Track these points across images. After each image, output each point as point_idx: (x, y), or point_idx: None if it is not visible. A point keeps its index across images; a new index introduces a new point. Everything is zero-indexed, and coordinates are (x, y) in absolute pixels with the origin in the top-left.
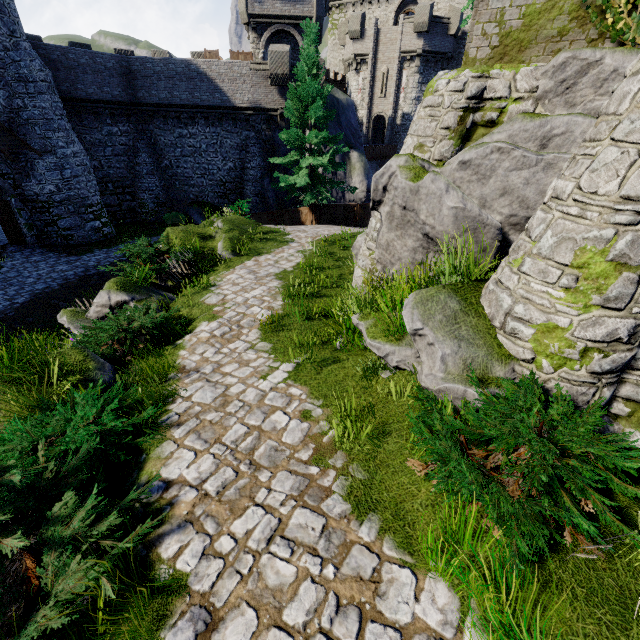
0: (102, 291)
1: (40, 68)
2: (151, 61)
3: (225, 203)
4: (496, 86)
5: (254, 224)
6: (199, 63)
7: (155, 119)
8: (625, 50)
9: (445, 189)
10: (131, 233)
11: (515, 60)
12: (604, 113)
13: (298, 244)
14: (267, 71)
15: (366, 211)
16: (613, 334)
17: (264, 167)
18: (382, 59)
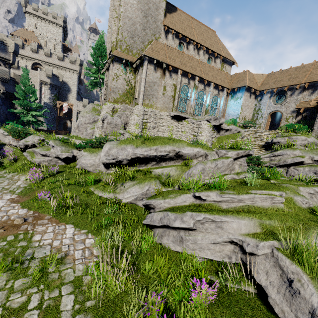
0: (37, 136)
1: None
2: None
3: None
4: (116, 106)
5: None
6: None
7: None
8: (129, 106)
9: (118, 118)
10: None
11: (117, 103)
12: (133, 112)
13: (59, 136)
14: None
15: (57, 133)
16: (140, 131)
17: None
18: (30, 80)
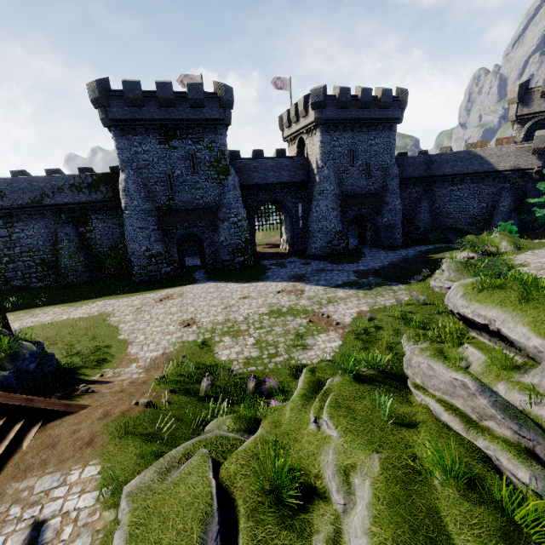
0: (465, 252)
1: (396, 168)
2: (445, 155)
3: (472, 229)
4: None
5: (517, 237)
6: (477, 151)
7: (437, 183)
8: None
9: None
10: (411, 243)
11: None
12: None
13: None
14: (529, 147)
15: None
16: None
17: (513, 205)
18: None
